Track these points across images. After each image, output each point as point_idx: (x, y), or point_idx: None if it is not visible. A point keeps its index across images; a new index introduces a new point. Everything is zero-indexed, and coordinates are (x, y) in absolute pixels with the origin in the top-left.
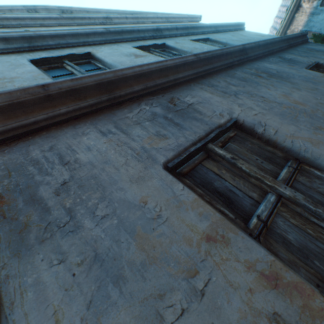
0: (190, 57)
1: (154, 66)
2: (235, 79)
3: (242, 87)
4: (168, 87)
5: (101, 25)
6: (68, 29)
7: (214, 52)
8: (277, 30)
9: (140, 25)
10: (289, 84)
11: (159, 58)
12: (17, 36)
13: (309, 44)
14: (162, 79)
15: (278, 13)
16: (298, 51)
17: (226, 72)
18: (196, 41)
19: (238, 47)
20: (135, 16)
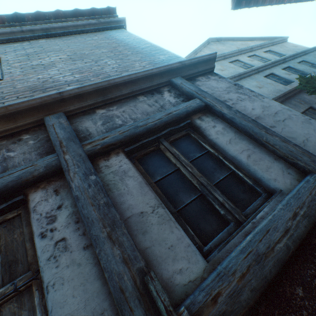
0: None
1: None
2: None
3: None
4: None
5: (249, 52)
6: (264, 64)
7: None
8: None
9: (263, 50)
10: None
11: (296, 76)
12: (256, 69)
13: None
14: None
15: None
16: None
17: None
18: (298, 63)
19: None
20: (260, 45)
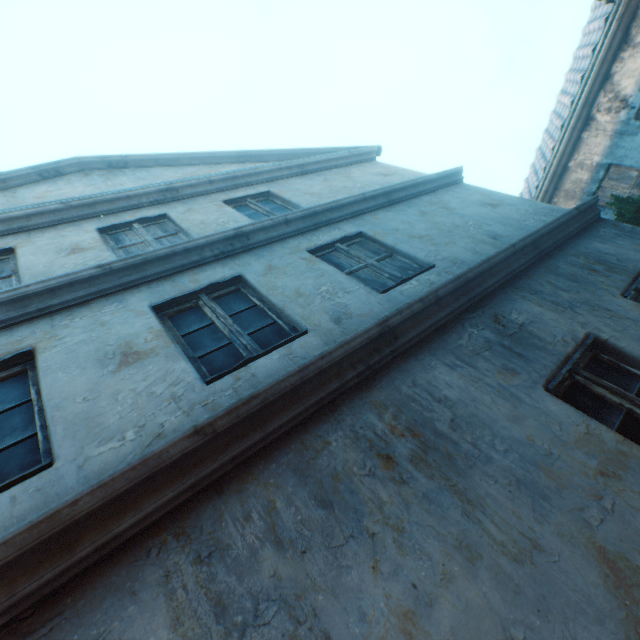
0: (177, 447)
1: (20, 543)
2: (307, 487)
3: (300, 553)
4: (72, 579)
5: (153, 205)
6: (4, 291)
7: (275, 388)
8: (547, 161)
9: (237, 193)
10: (457, 516)
11: (173, 367)
12: None
13: (599, 231)
14: (48, 567)
15: (549, 126)
16: (558, 275)
17: (303, 440)
18: (326, 247)
19: (363, 335)
20: (231, 175)
